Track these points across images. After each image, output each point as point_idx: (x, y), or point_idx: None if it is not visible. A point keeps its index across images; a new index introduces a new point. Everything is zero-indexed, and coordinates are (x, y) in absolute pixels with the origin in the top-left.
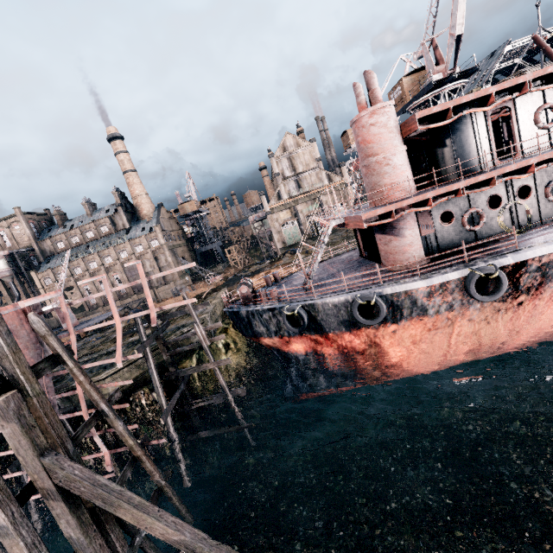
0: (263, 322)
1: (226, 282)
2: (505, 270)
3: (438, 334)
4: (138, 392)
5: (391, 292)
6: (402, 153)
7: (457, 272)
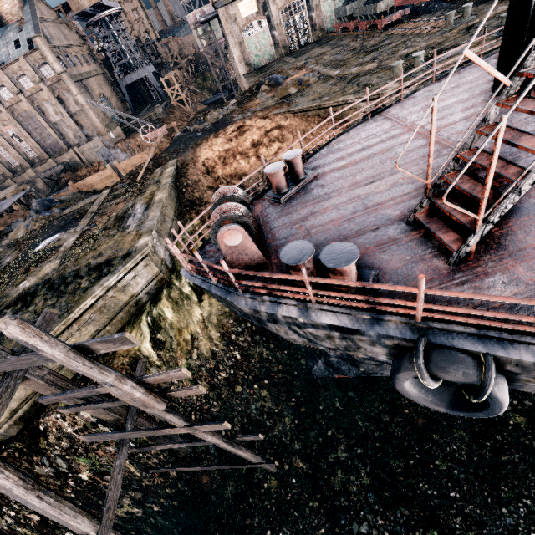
0: (300, 334)
1: (173, 146)
2: None
3: None
4: (50, 418)
5: None
6: None
7: None
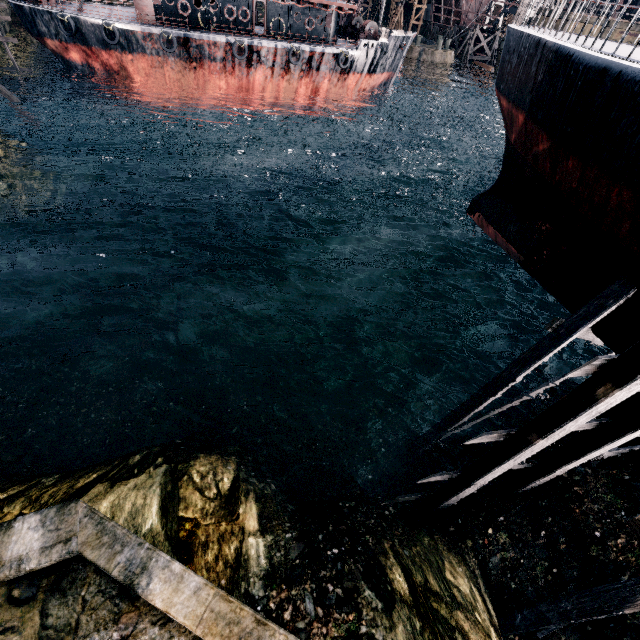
0: (44, 23)
1: None
2: (181, 40)
3: (158, 73)
4: None
5: (124, 28)
6: None
7: (158, 31)
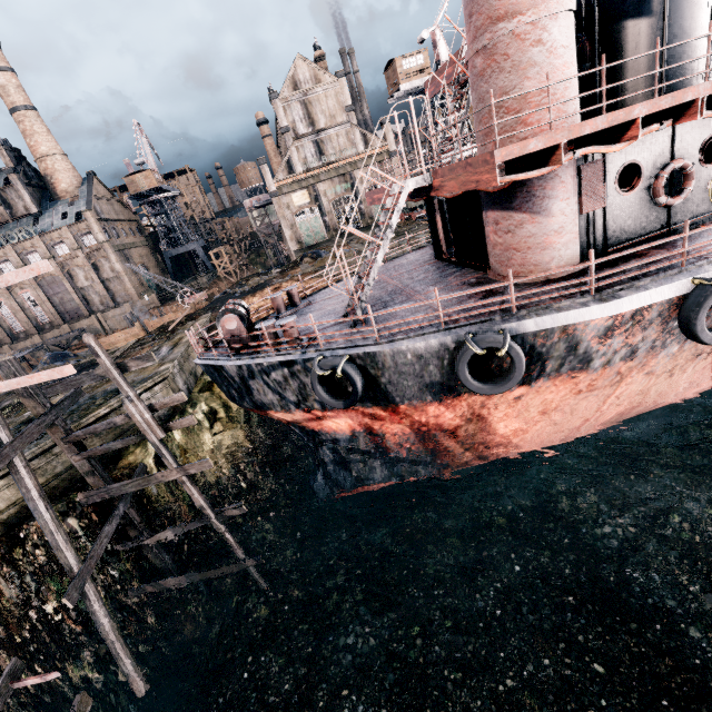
0: (271, 386)
1: (210, 304)
2: None
3: (589, 398)
4: (36, 522)
5: (536, 329)
6: (569, 16)
7: (669, 287)
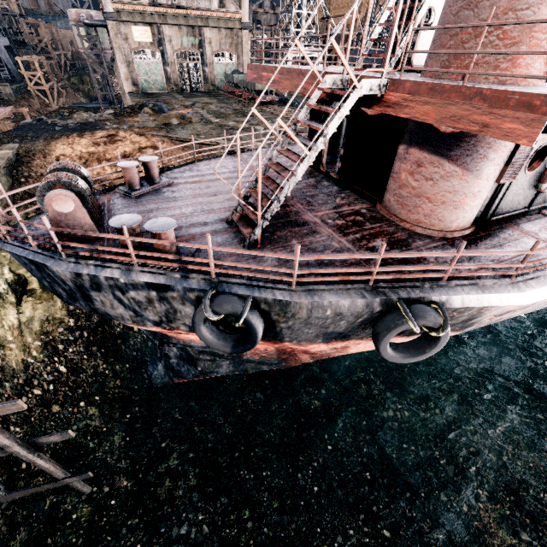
0: (125, 303)
1: (18, 130)
2: None
3: None
4: None
5: (461, 306)
6: None
7: None
